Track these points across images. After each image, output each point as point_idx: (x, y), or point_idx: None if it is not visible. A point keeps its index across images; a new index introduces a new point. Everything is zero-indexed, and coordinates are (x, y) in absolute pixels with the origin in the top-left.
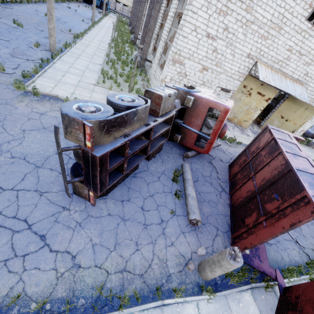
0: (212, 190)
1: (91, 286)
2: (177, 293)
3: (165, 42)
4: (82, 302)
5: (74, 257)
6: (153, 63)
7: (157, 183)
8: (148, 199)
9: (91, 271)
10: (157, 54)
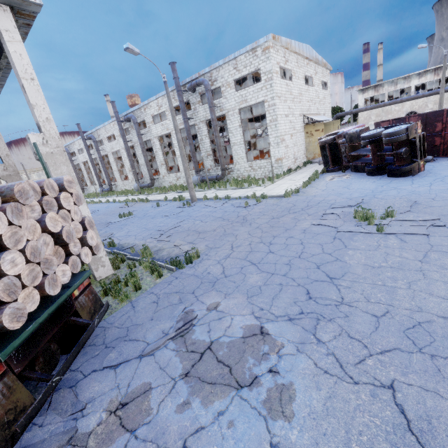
0: None
1: None
2: None
3: (244, 143)
4: None
5: None
6: (236, 165)
7: None
8: None
9: None
10: (237, 157)
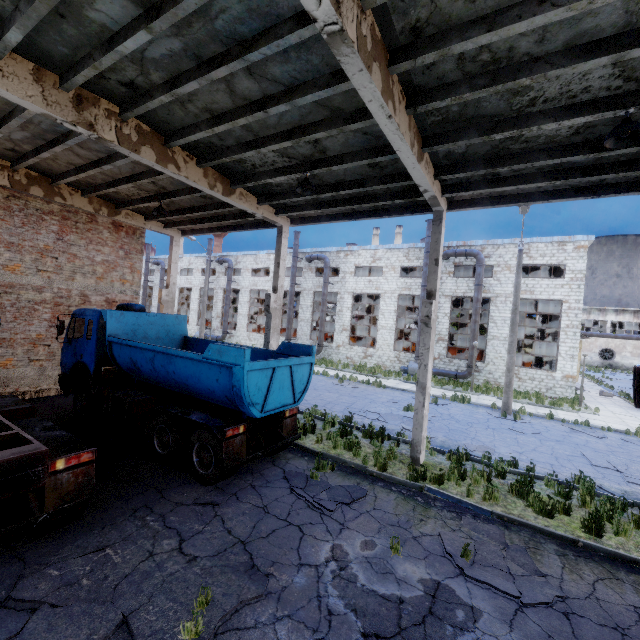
0: None
1: None
2: None
3: None
4: None
5: None
6: (488, 365)
7: None
8: None
9: None
10: (494, 355)
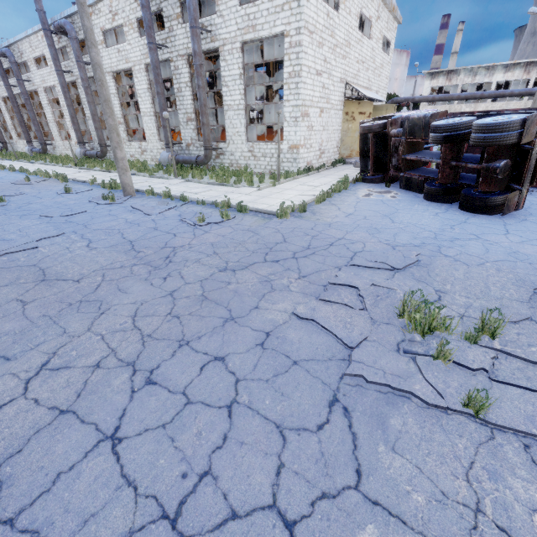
0: None
1: None
2: None
3: (245, 108)
4: None
5: None
6: (229, 145)
7: None
8: None
9: None
10: (232, 131)
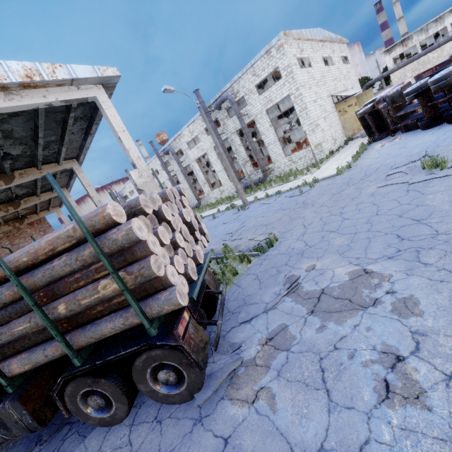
0: None
1: None
2: None
3: (279, 140)
4: None
5: None
6: (275, 163)
7: None
8: None
9: None
10: (274, 155)
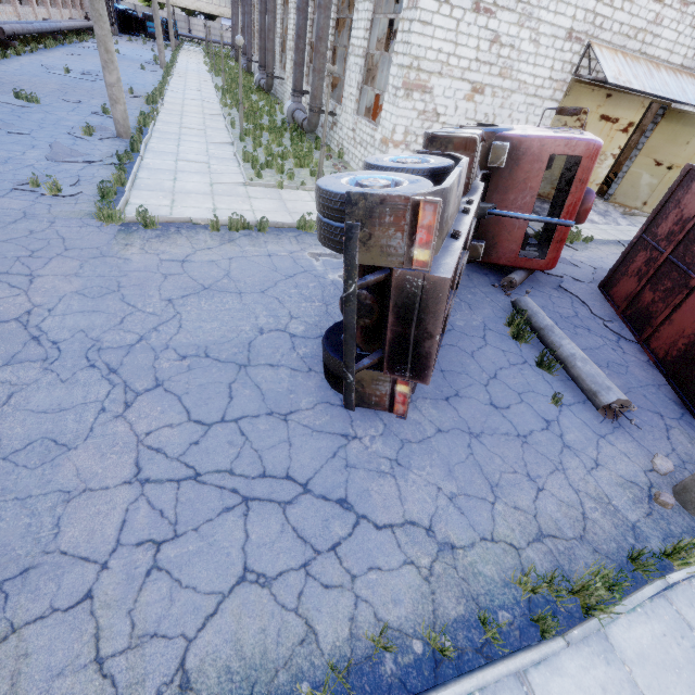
0: (598, 341)
1: (501, 582)
2: (679, 556)
3: (365, 55)
4: (507, 618)
5: (430, 531)
6: (342, 113)
7: (487, 349)
8: (494, 385)
9: (481, 551)
10: (347, 90)
